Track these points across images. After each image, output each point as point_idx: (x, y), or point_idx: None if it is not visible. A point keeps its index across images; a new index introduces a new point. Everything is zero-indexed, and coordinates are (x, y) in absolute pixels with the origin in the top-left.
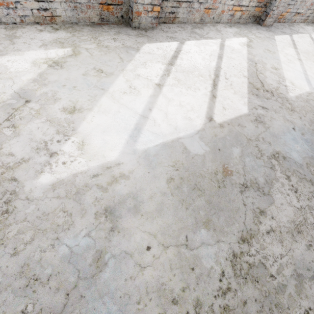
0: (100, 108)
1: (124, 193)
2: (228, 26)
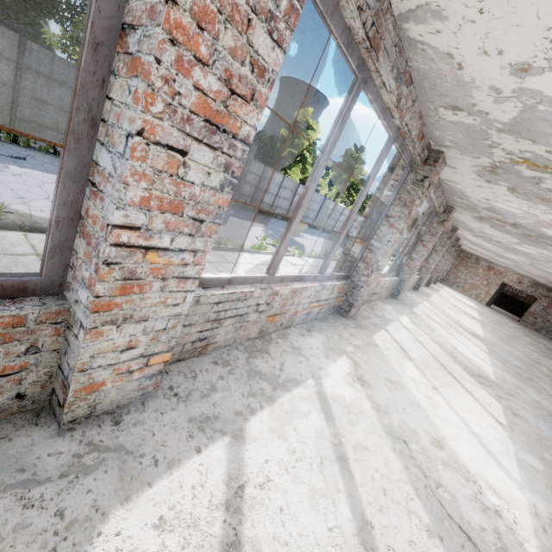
0: (457, 347)
1: (511, 381)
2: (410, 293)
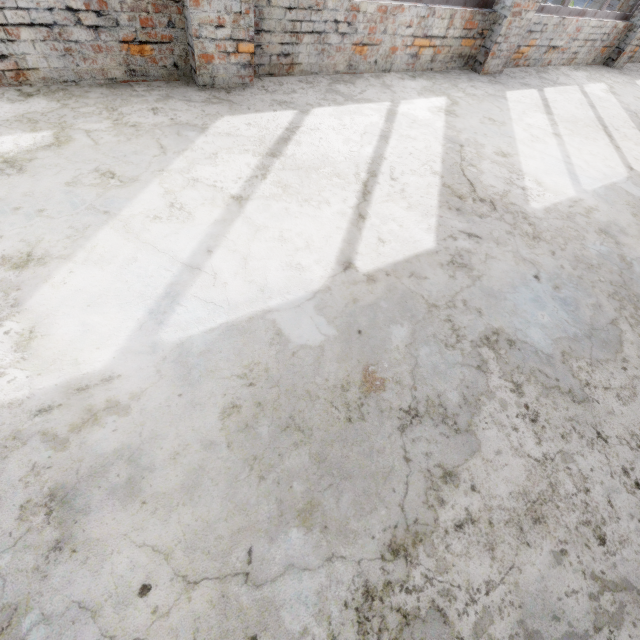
0: (92, 254)
1: (110, 448)
2: (409, 77)
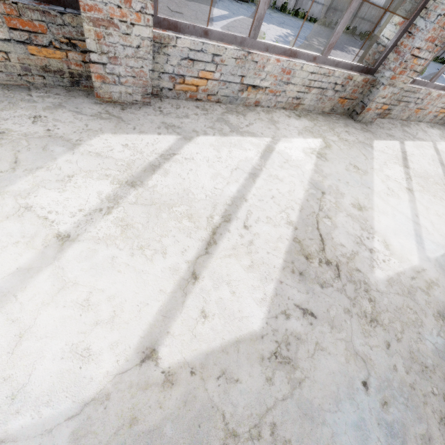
0: (379, 208)
1: (443, 299)
2: (430, 127)
